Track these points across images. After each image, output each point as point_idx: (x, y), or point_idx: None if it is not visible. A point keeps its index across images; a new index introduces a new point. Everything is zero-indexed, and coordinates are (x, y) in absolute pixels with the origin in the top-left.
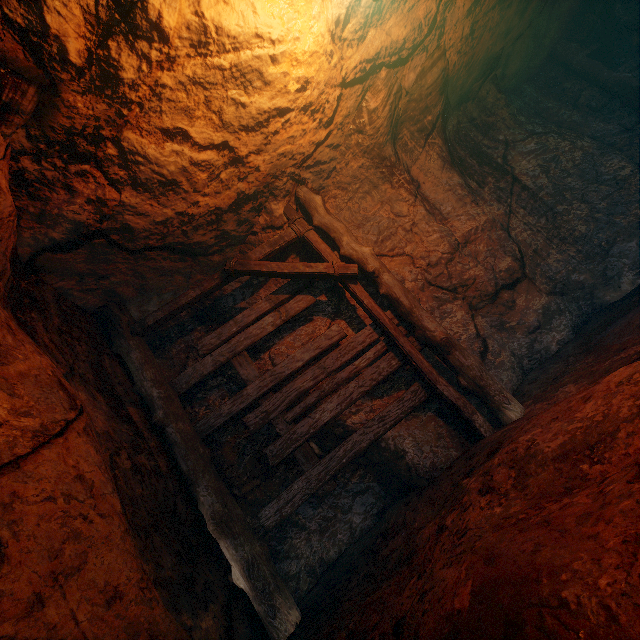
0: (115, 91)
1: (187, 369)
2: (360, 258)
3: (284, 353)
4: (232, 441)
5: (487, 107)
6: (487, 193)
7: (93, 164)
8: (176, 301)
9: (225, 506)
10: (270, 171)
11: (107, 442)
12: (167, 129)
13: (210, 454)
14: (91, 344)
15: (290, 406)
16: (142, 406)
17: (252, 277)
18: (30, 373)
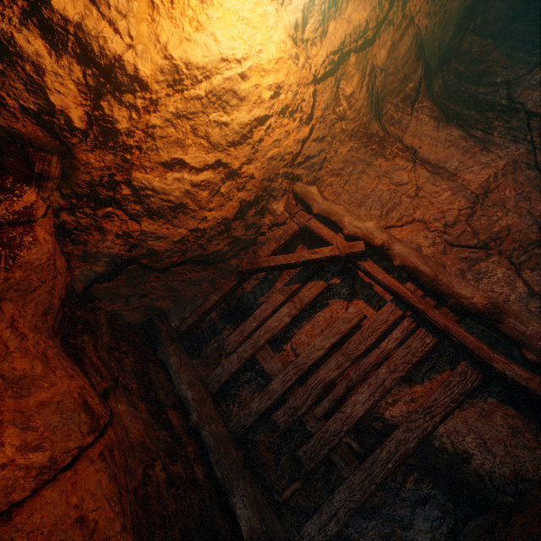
0: (116, 142)
1: (217, 368)
2: (365, 234)
3: (304, 342)
4: (266, 440)
5: (473, 57)
6: (498, 137)
7: (114, 205)
8: (202, 306)
9: (262, 522)
10: (264, 176)
11: (142, 454)
12: (166, 162)
13: (243, 458)
14: (138, 354)
15: (318, 399)
16: (181, 408)
17: (267, 273)
18: (52, 400)
